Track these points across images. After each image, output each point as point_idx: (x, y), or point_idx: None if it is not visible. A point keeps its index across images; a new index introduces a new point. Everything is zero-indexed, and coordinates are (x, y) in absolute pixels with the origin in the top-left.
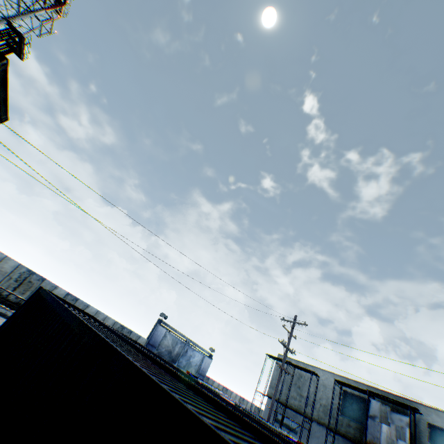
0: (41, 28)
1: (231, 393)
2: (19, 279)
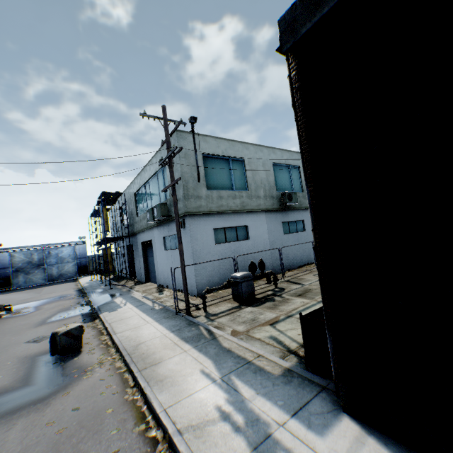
0: None
1: None
2: None
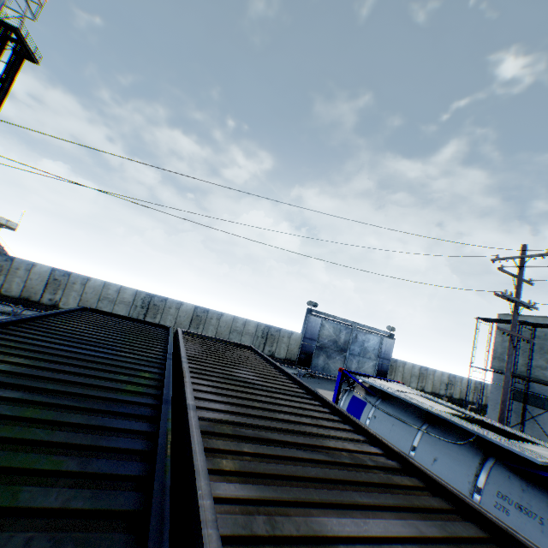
0: (27, 3)
1: (433, 372)
2: (143, 305)
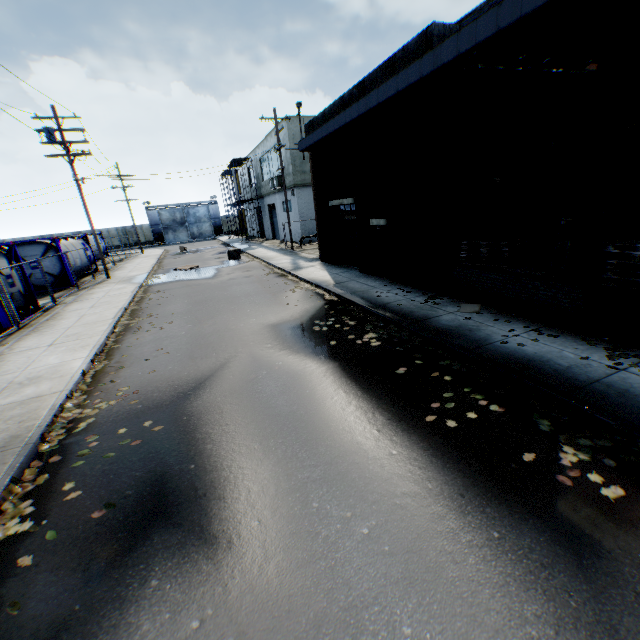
0: None
1: None
2: None
